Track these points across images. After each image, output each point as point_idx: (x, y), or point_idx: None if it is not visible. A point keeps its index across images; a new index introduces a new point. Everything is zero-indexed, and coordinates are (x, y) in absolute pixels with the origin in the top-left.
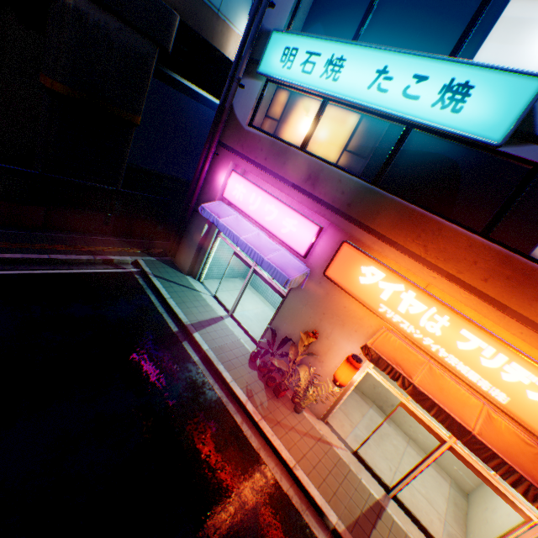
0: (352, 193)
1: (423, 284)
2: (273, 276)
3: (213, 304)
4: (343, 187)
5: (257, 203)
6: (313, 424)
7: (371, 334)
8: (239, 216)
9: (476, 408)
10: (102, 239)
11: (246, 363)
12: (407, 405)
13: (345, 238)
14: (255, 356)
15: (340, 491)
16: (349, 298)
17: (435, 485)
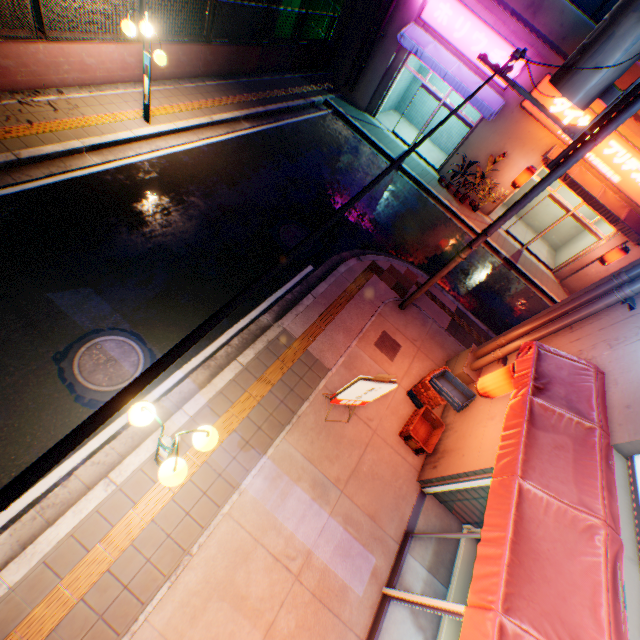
0: (569, 28)
1: (596, 111)
2: (478, 110)
3: (395, 141)
4: (563, 20)
5: (464, 31)
6: (483, 218)
7: (544, 152)
8: (437, 45)
9: (598, 188)
10: (291, 79)
11: (437, 185)
12: (552, 196)
13: (547, 72)
14: (453, 178)
15: (503, 246)
16: (534, 126)
17: (540, 246)
